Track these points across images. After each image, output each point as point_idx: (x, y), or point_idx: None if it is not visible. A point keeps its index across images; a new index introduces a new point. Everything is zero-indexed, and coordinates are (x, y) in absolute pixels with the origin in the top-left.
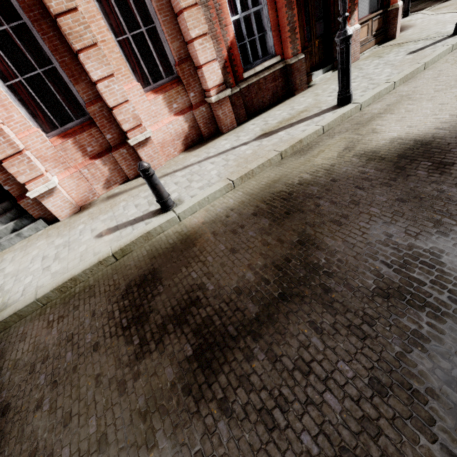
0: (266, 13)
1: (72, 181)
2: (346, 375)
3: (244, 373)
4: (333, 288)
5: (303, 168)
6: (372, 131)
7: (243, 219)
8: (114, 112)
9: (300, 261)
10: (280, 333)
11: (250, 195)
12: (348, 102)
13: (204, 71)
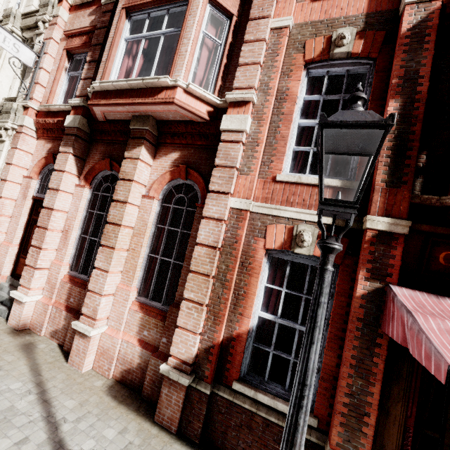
0: (321, 346)
1: (42, 308)
2: None
3: None
4: None
5: None
6: None
7: None
8: (88, 293)
9: None
10: None
11: None
12: None
13: (176, 333)
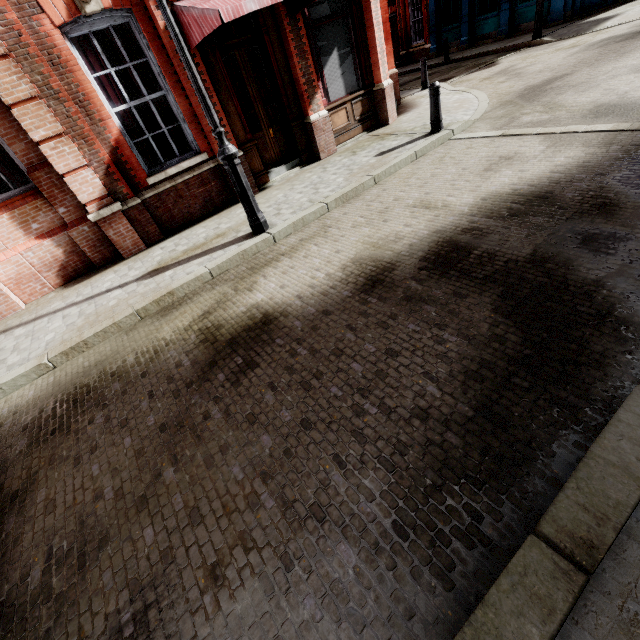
0: (173, 101)
1: None
2: None
3: None
4: None
5: (141, 342)
6: (250, 285)
7: (7, 436)
8: None
9: None
10: None
11: (56, 386)
12: (261, 231)
13: (69, 182)
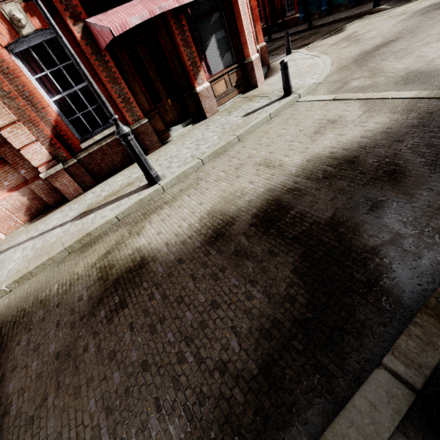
0: None
1: None
2: None
3: None
4: None
5: (64, 275)
6: (139, 230)
7: None
8: None
9: None
10: None
11: (7, 308)
12: (154, 183)
13: (24, 154)
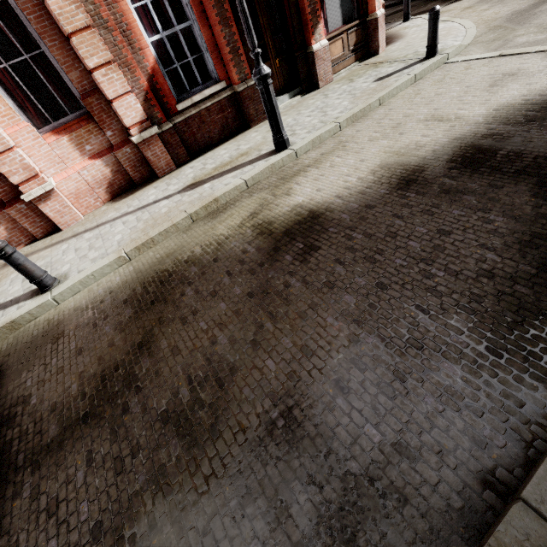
0: (198, 31)
1: None
2: (81, 517)
3: (1, 514)
4: (131, 408)
5: (202, 238)
6: (287, 191)
7: (112, 307)
8: None
9: (125, 371)
10: (58, 464)
11: (138, 272)
12: (284, 148)
13: (116, 107)
